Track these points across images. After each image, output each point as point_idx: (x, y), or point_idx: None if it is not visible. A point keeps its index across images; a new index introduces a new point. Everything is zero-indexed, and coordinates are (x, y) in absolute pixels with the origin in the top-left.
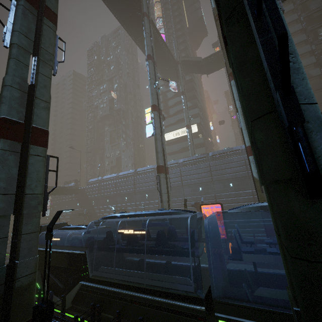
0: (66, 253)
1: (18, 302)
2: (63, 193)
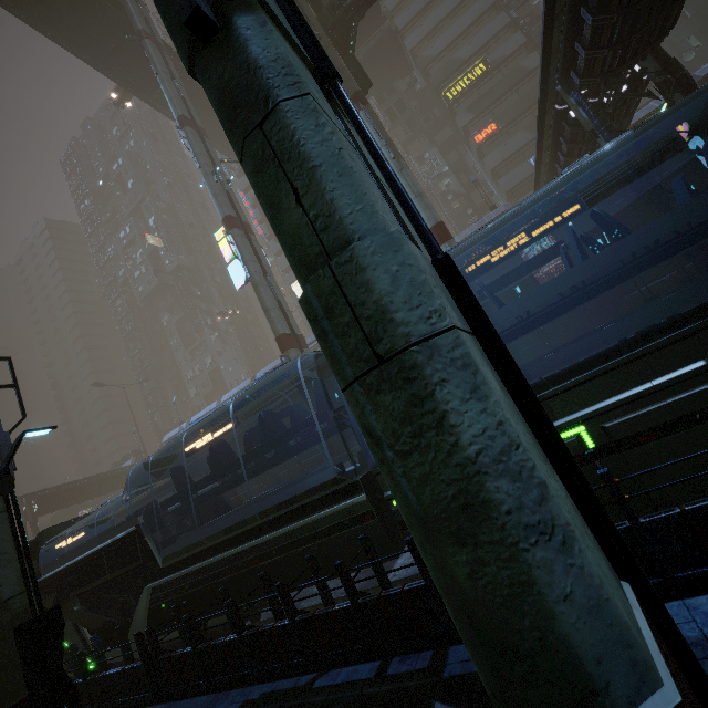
0: (104, 550)
1: (0, 657)
2: (113, 486)
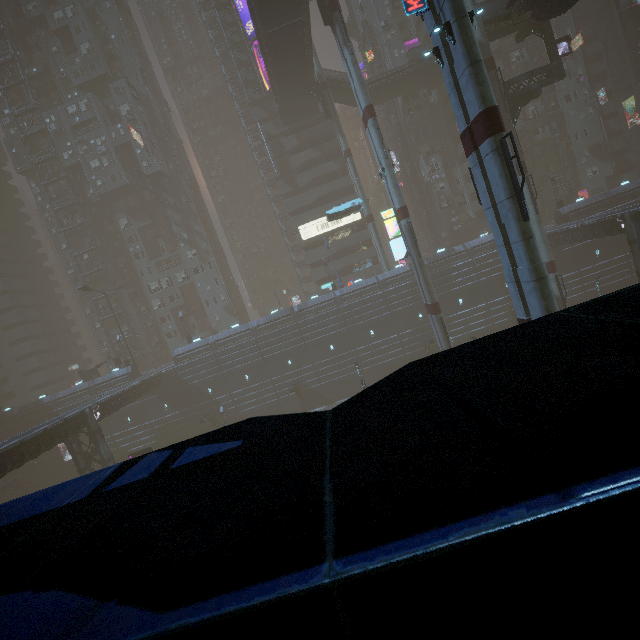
0: None
1: None
2: (141, 395)
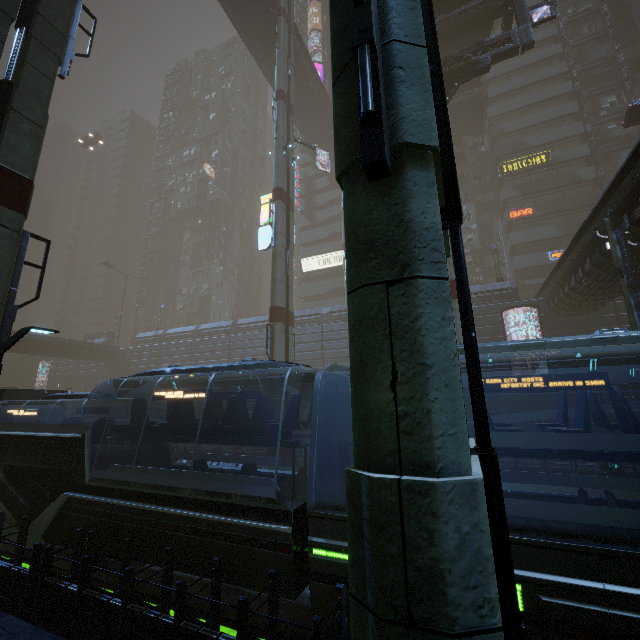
0: (45, 439)
1: None
2: (78, 355)
